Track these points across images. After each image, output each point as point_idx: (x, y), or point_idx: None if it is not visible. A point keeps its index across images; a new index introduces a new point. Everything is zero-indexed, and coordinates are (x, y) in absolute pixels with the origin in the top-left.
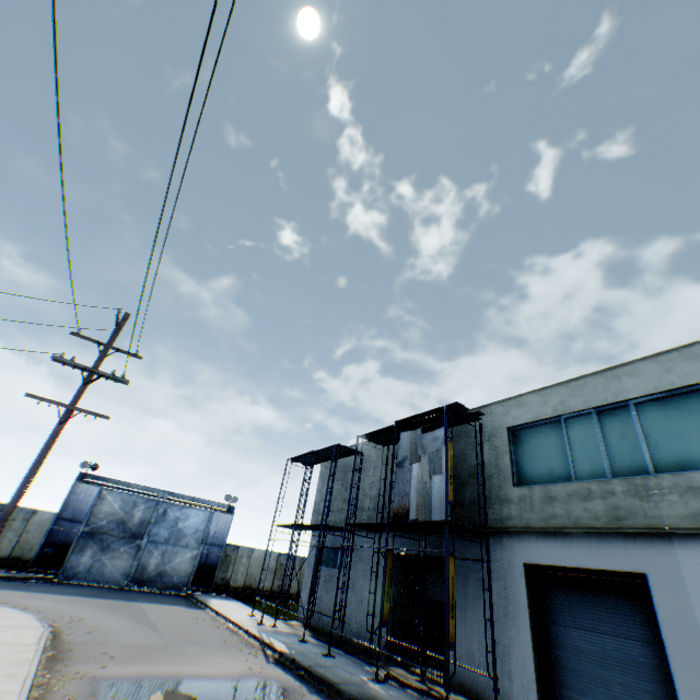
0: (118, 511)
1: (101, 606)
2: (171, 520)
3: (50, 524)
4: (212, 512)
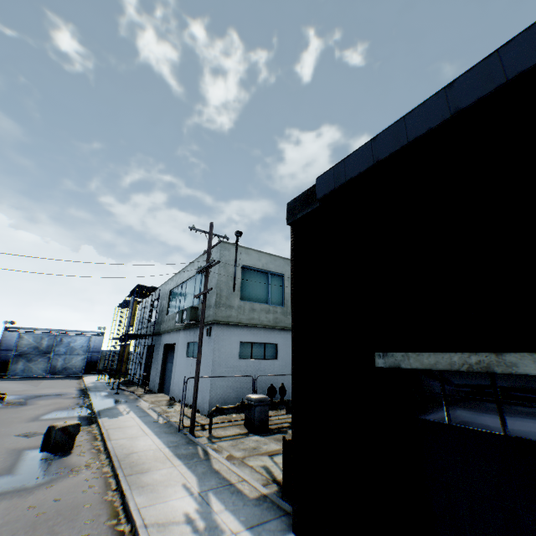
0: (33, 343)
1: (19, 383)
2: (66, 343)
3: None
4: (91, 336)
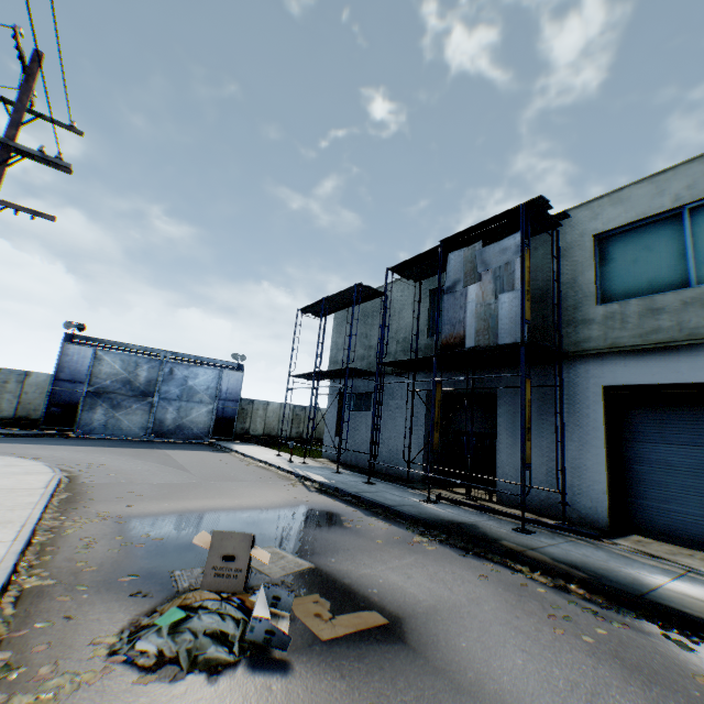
0: (120, 371)
1: (122, 454)
2: (179, 378)
3: (49, 386)
4: (221, 370)
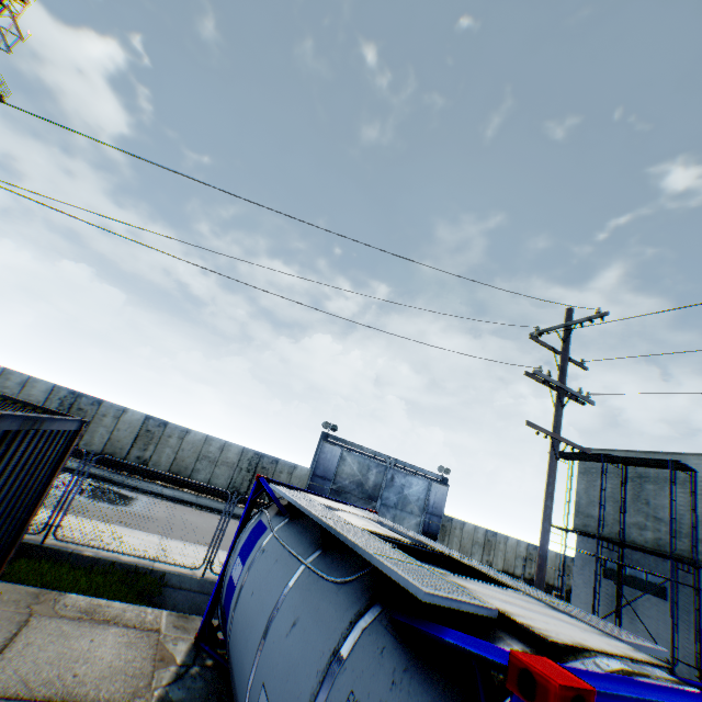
0: (356, 473)
1: None
2: (397, 486)
3: (306, 479)
4: (430, 482)
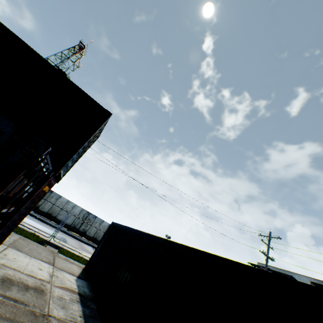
0: None
1: None
2: None
3: None
4: None
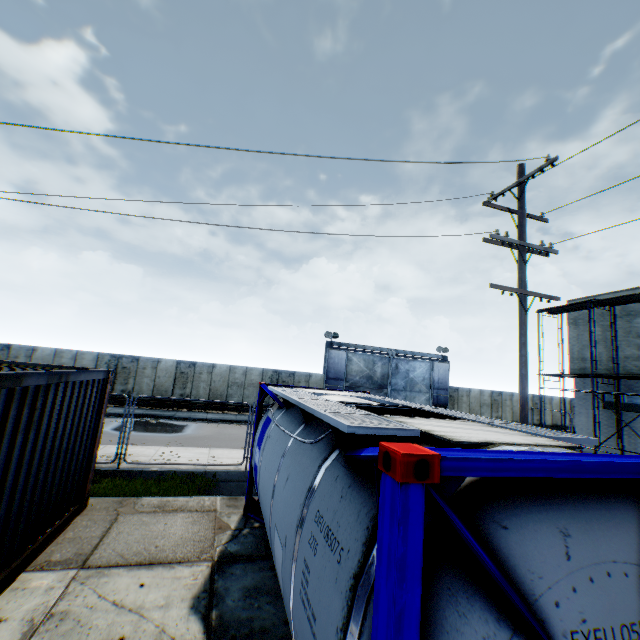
0: (363, 369)
1: None
2: (402, 372)
3: (322, 383)
4: (432, 363)
